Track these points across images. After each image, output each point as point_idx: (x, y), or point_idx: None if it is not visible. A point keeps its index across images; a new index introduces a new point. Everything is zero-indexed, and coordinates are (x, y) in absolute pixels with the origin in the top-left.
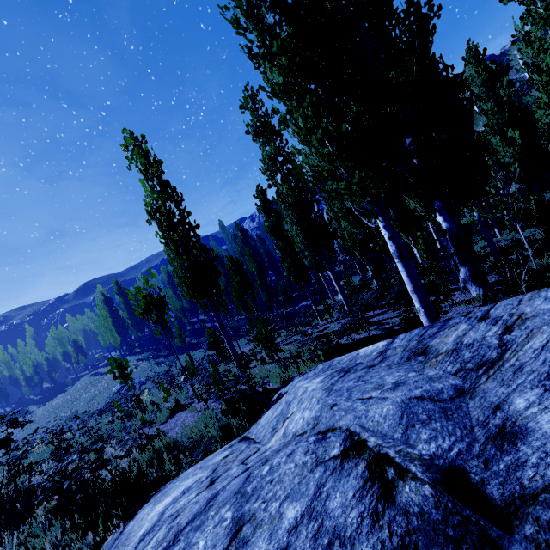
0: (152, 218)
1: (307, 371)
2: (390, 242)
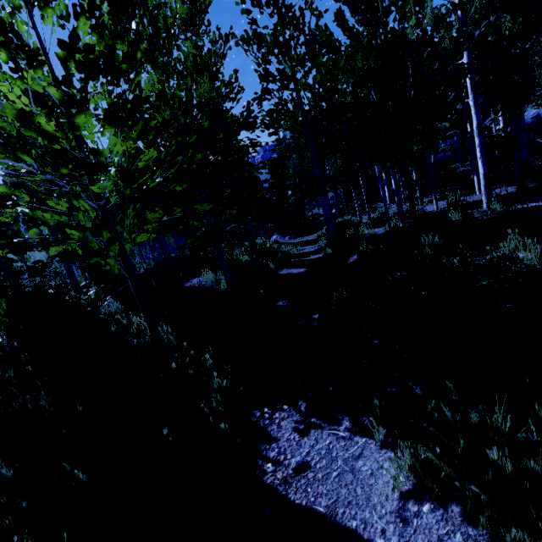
0: None
1: None
2: None
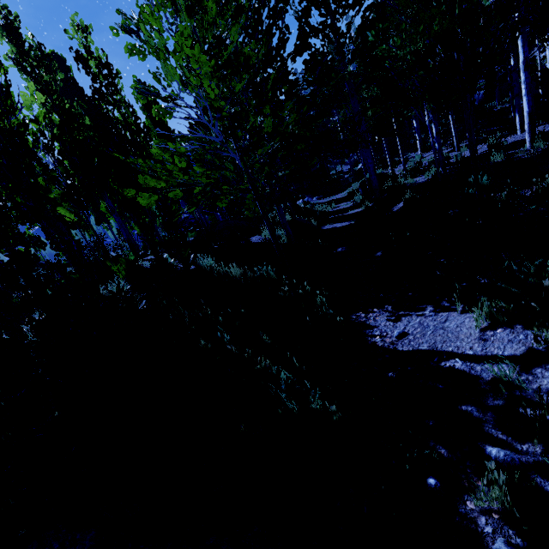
0: None
1: None
2: None
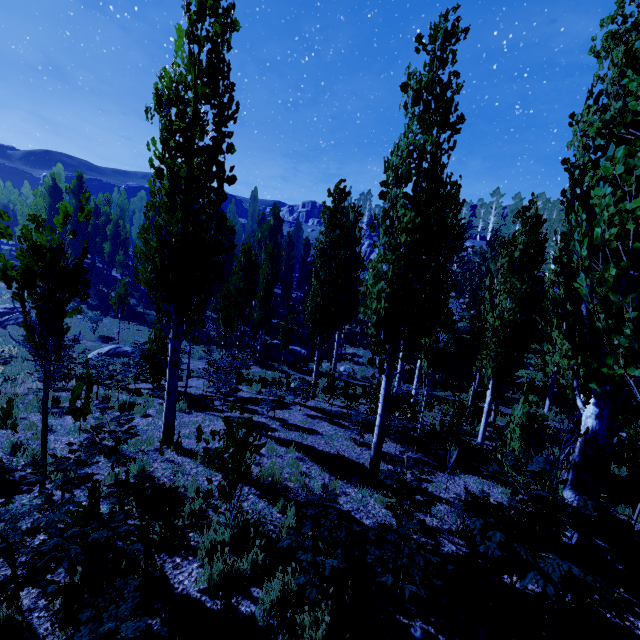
0: (159, 109)
1: None
2: None
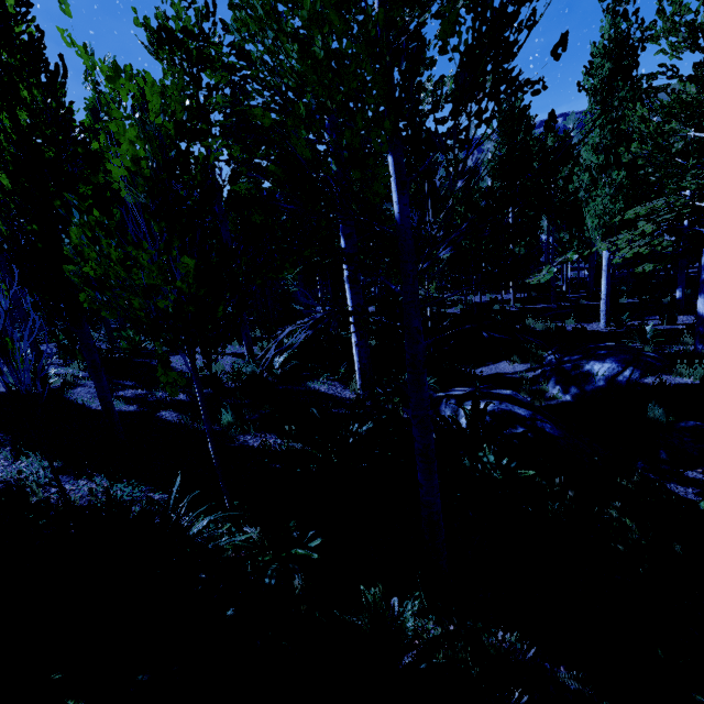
0: None
1: None
2: None
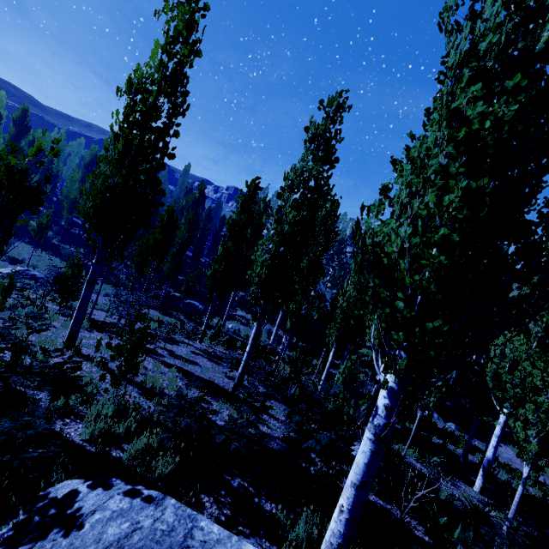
0: (128, 92)
1: (144, 491)
2: (383, 412)
